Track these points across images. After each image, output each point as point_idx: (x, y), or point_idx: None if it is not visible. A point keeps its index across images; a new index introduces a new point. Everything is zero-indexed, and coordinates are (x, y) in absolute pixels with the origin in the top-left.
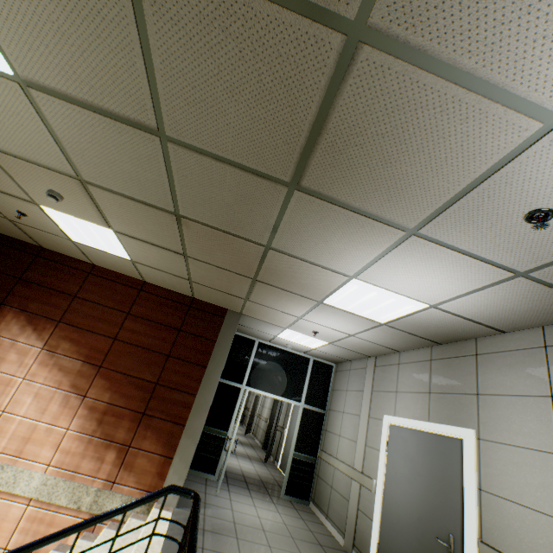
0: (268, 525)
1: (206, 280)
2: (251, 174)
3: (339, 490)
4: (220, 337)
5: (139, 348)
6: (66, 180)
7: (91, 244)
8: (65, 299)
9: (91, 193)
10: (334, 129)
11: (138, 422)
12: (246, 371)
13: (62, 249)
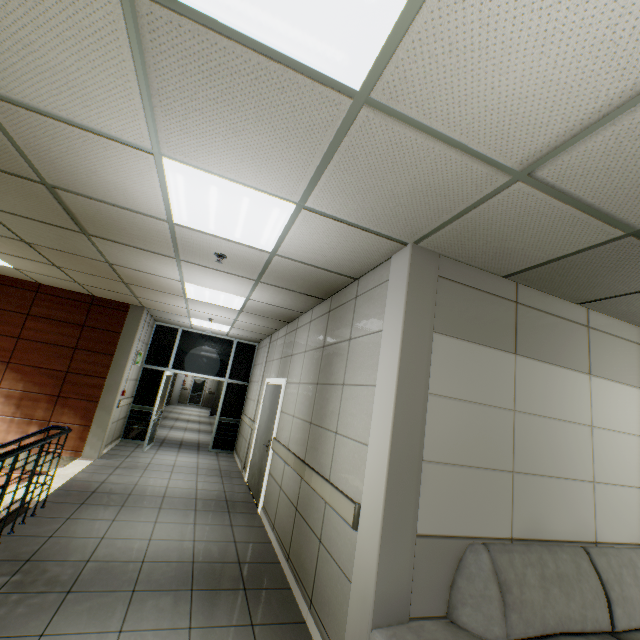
0: (180, 464)
1: (91, 283)
2: (54, 226)
3: (245, 437)
4: (125, 329)
5: (45, 344)
6: None
7: None
8: None
9: None
10: (79, 213)
11: (55, 403)
12: (171, 356)
13: None
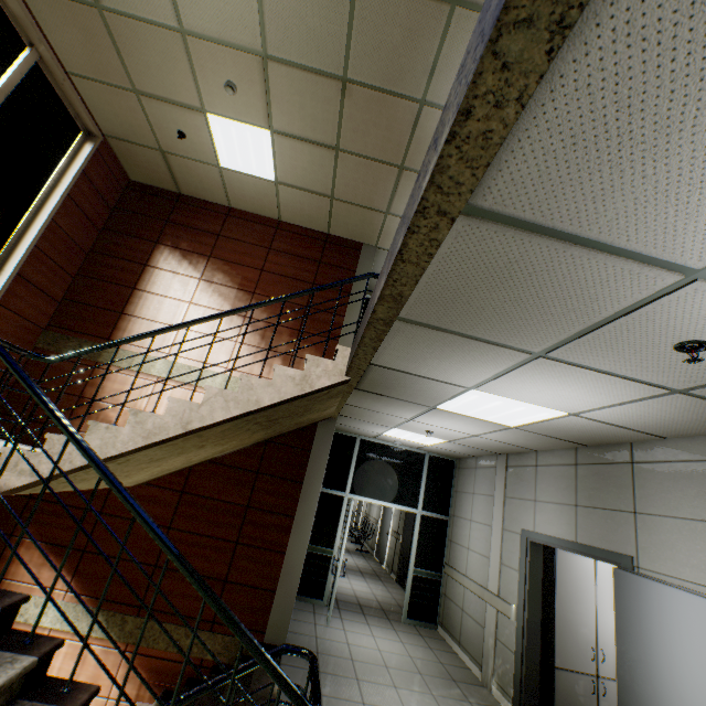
0: None
1: (350, 190)
2: None
3: None
4: (359, 267)
5: (285, 278)
6: (250, 61)
7: (239, 166)
8: (210, 238)
9: (267, 75)
10: None
11: (296, 337)
12: None
13: (203, 189)
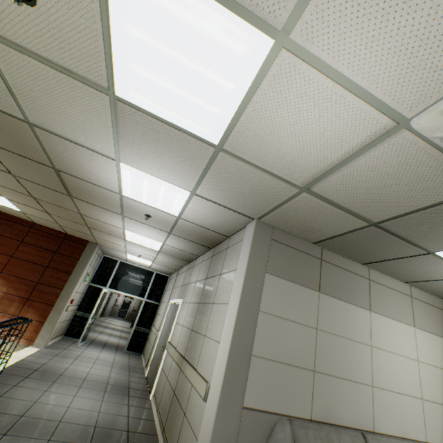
0: (101, 358)
1: (67, 225)
2: (53, 190)
3: (151, 342)
4: (82, 257)
5: (28, 262)
6: None
7: None
8: None
9: None
10: (69, 185)
11: (24, 303)
12: (110, 279)
13: None
